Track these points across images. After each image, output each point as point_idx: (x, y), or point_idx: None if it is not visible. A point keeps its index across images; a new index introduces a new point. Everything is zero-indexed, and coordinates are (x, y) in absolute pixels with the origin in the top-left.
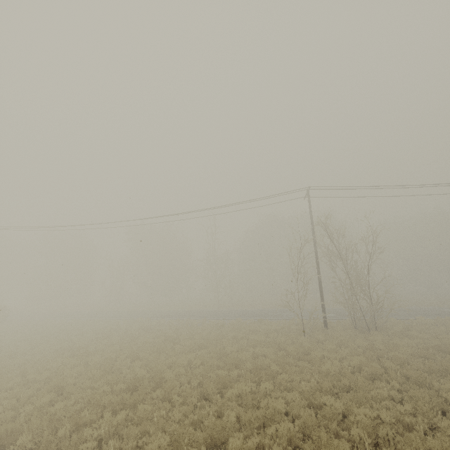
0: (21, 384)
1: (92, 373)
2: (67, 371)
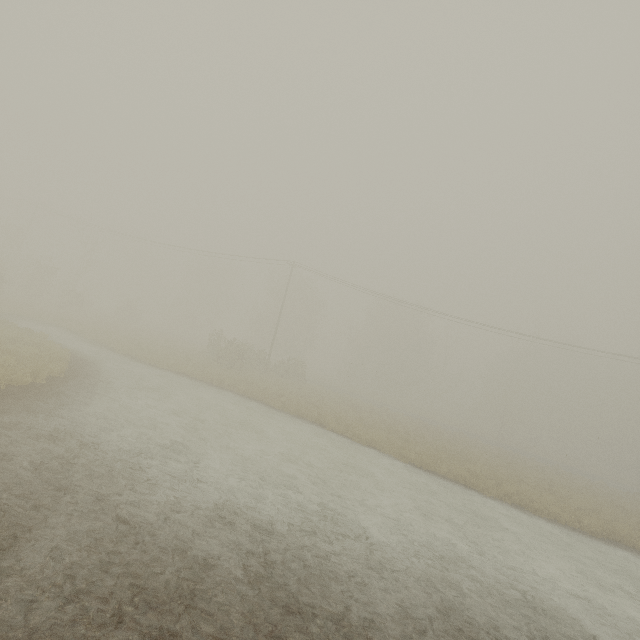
0: (587, 510)
1: (633, 520)
2: (607, 509)
